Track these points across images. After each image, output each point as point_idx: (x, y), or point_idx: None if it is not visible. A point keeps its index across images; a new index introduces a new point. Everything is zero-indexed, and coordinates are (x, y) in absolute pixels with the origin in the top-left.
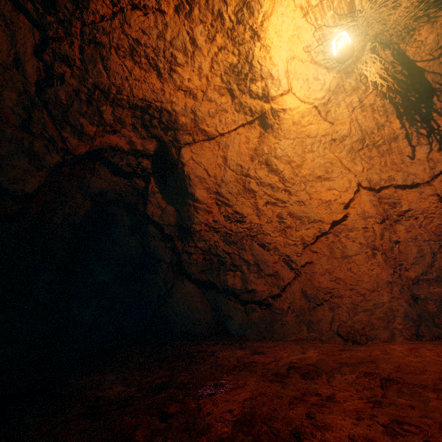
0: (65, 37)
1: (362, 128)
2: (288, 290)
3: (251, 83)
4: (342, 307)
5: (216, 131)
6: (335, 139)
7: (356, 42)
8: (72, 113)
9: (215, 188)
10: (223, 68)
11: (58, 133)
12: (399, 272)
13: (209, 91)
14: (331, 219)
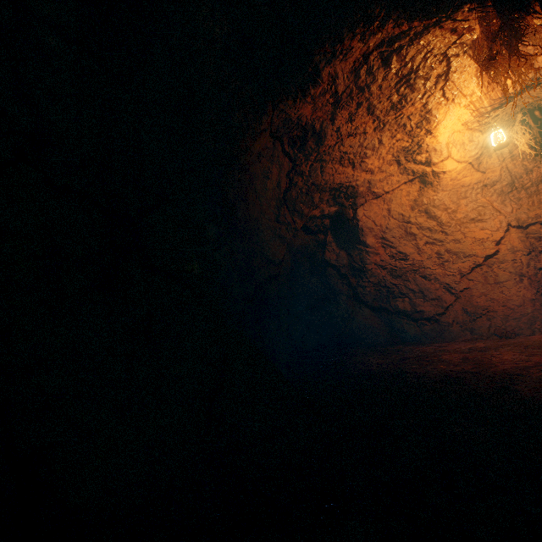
0: (304, 162)
1: (512, 174)
2: (450, 309)
3: (416, 156)
4: (497, 318)
5: (383, 191)
6: (486, 185)
7: (508, 112)
8: (297, 203)
9: (380, 234)
10: (396, 150)
11: (291, 219)
12: (541, 291)
13: (383, 166)
14: (484, 254)
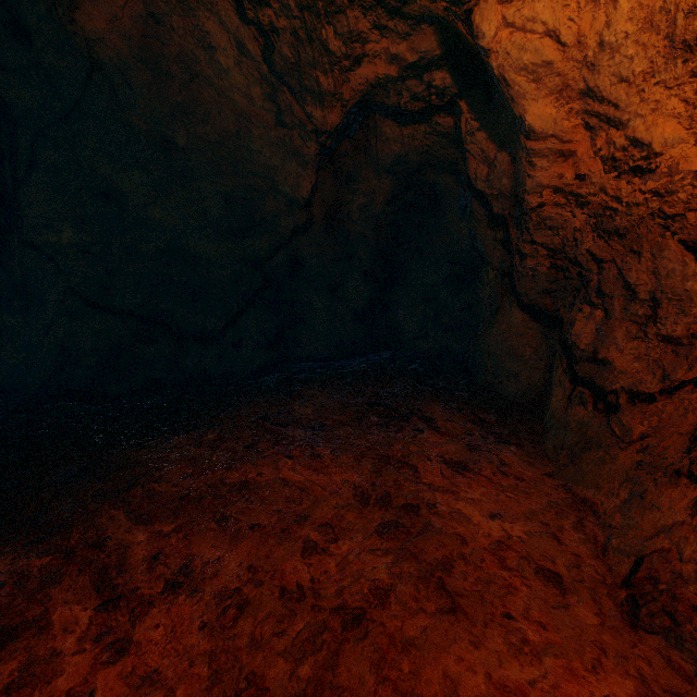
0: None
1: None
2: (679, 397)
3: None
4: None
5: None
6: None
7: None
8: (305, 71)
9: (580, 79)
10: None
11: (303, 112)
12: None
13: None
14: None
